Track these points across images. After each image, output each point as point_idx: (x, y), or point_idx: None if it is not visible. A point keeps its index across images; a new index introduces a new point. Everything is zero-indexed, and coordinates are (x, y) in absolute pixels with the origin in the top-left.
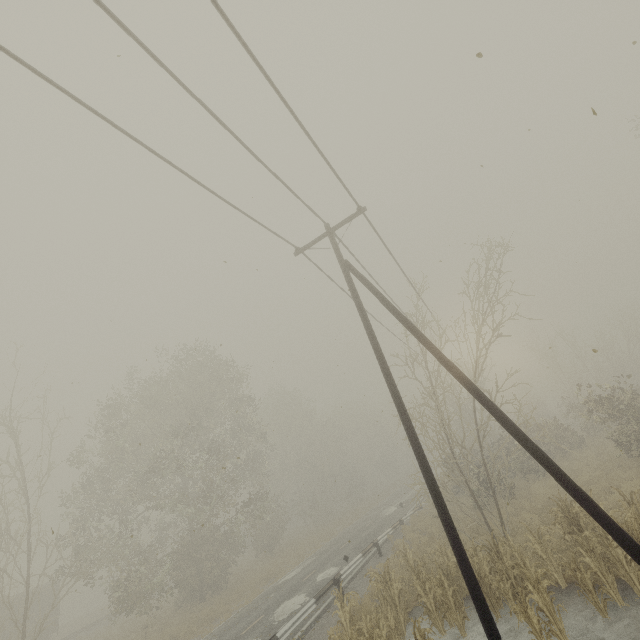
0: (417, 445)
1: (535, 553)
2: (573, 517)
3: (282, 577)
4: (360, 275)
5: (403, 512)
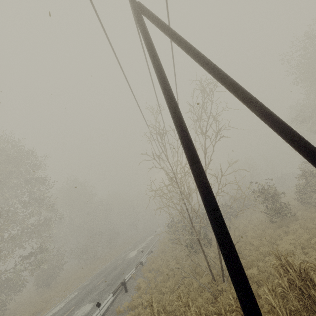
0: (214, 203)
1: (270, 305)
2: (307, 273)
3: (47, 312)
4: (155, 14)
5: (141, 255)
